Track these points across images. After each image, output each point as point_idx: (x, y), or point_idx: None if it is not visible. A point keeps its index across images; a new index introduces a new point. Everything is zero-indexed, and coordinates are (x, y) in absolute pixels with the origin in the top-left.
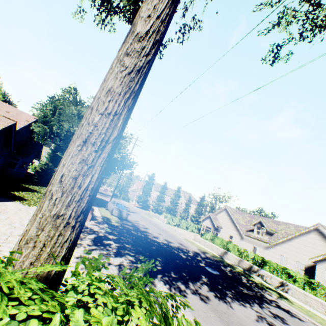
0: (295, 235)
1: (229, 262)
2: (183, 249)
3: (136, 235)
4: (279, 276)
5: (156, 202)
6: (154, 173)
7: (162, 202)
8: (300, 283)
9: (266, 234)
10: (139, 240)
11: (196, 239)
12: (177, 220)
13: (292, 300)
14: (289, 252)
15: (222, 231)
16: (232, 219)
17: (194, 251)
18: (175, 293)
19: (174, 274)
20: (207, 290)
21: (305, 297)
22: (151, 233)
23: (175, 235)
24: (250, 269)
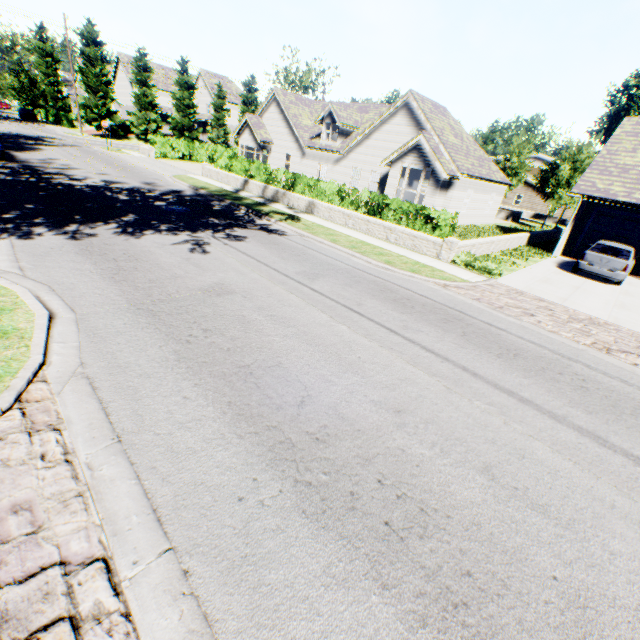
0: (376, 126)
1: (247, 196)
2: (141, 190)
3: (9, 181)
4: (311, 196)
5: (139, 117)
6: (91, 22)
7: (153, 114)
8: (332, 198)
9: (338, 136)
10: (3, 188)
11: (206, 173)
12: (182, 146)
13: (306, 220)
14: (365, 160)
15: (274, 151)
16: (288, 121)
17: (173, 190)
18: (7, 238)
19: (45, 220)
20: (109, 229)
21: (330, 212)
22: (70, 176)
23: (156, 173)
24: (277, 198)
